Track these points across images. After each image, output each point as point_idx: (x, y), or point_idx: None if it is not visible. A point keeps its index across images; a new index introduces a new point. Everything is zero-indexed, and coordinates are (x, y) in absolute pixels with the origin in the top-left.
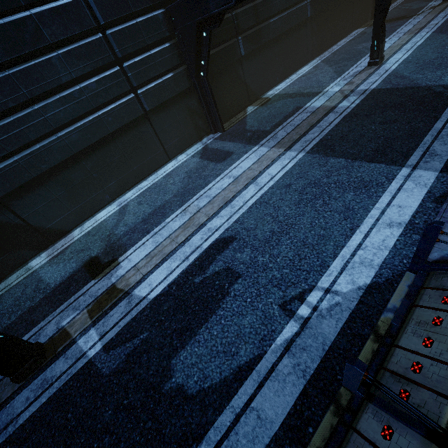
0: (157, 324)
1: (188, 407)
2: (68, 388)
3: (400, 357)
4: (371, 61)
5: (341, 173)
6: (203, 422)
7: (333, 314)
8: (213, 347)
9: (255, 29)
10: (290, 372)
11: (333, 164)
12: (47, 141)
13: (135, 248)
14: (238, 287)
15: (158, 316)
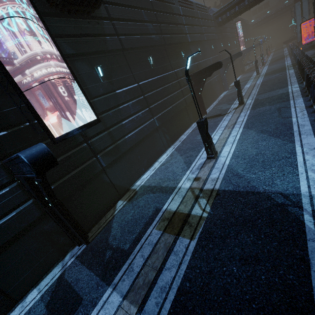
0: None
1: None
2: None
3: None
4: (208, 156)
5: None
6: None
7: None
8: None
9: (113, 145)
10: None
11: None
12: None
13: None
14: None
15: None
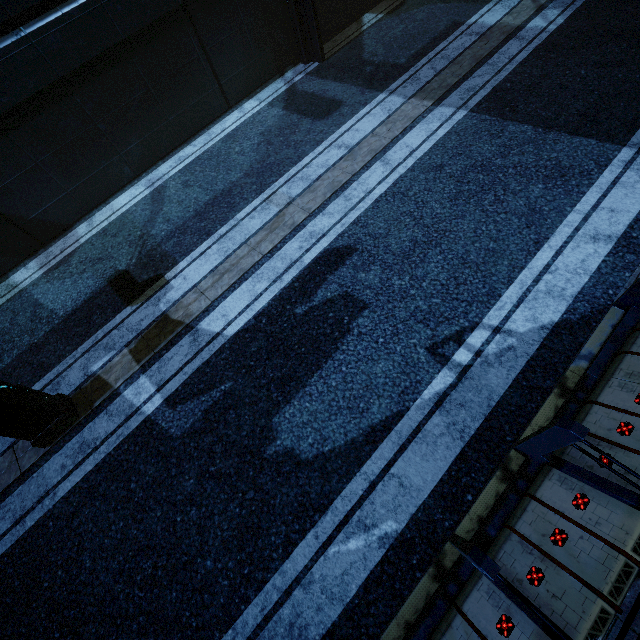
0: (245, 371)
1: (304, 475)
2: (123, 453)
3: (600, 416)
4: None
5: (525, 152)
6: (326, 491)
7: (504, 361)
8: (333, 402)
9: None
10: (442, 433)
11: (513, 135)
12: (2, 44)
13: (191, 258)
14: (364, 322)
15: (244, 361)
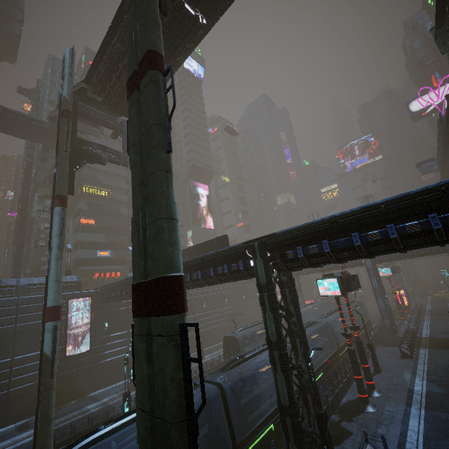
0: None
1: None
2: None
3: None
4: (129, 389)
5: None
6: None
7: None
8: None
9: (91, 364)
10: None
11: None
12: None
13: None
14: None
15: None
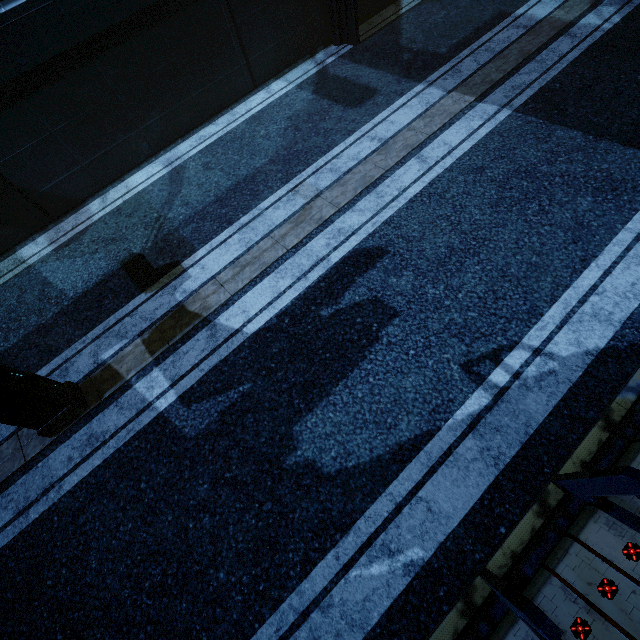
0: (265, 373)
1: (325, 490)
2: (134, 449)
3: None
4: None
5: (574, 160)
6: (348, 509)
7: (544, 386)
8: (358, 414)
9: None
10: (475, 458)
11: (561, 141)
12: None
13: (210, 247)
14: (394, 331)
15: (265, 362)
